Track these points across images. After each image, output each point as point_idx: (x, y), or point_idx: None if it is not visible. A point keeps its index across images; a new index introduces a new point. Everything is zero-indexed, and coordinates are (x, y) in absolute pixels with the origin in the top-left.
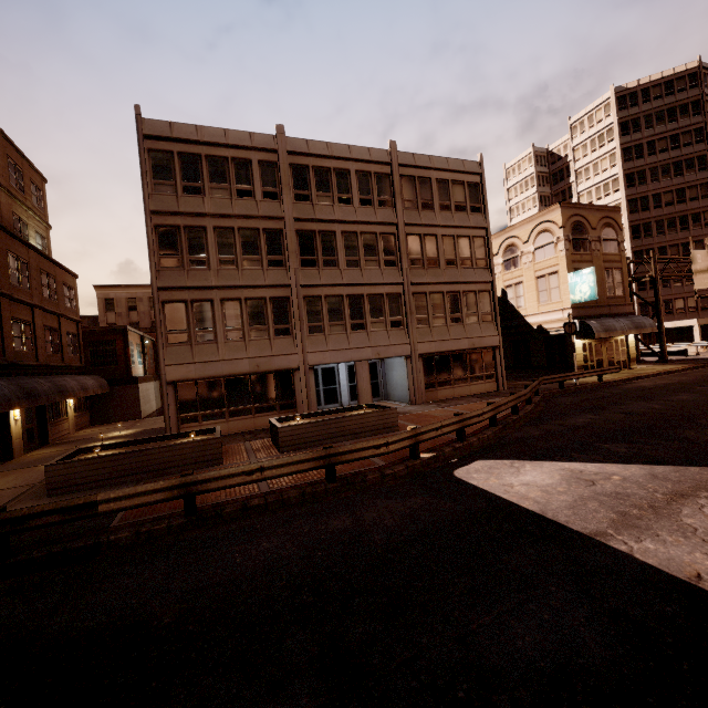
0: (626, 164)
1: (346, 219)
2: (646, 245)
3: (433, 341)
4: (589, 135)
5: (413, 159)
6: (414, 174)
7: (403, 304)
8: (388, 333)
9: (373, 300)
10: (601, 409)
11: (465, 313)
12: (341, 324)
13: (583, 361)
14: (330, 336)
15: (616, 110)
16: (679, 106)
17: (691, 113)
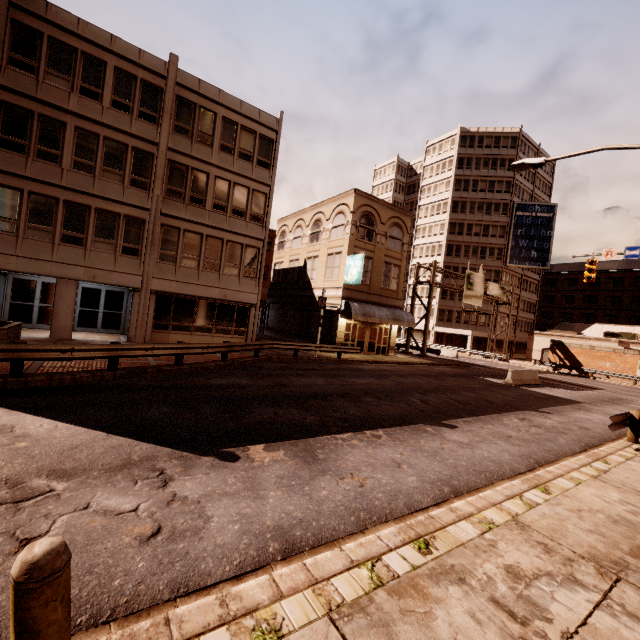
0: (455, 192)
1: (85, 114)
2: (455, 262)
3: (174, 280)
4: (436, 160)
5: (197, 85)
6: (196, 101)
7: (146, 232)
8: (116, 258)
9: (104, 216)
10: (271, 377)
11: (224, 263)
12: (47, 231)
13: (345, 339)
14: (25, 240)
15: (458, 146)
16: (500, 159)
17: (507, 168)
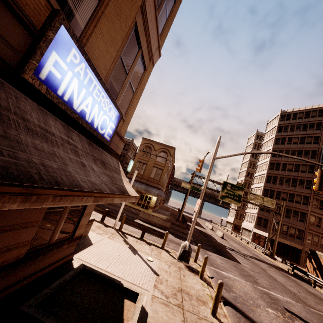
0: (275, 145)
1: None
2: (271, 187)
3: None
4: (269, 129)
5: None
6: None
7: None
8: None
9: None
10: None
11: None
12: None
13: None
14: None
15: (279, 120)
16: (310, 124)
17: (315, 128)
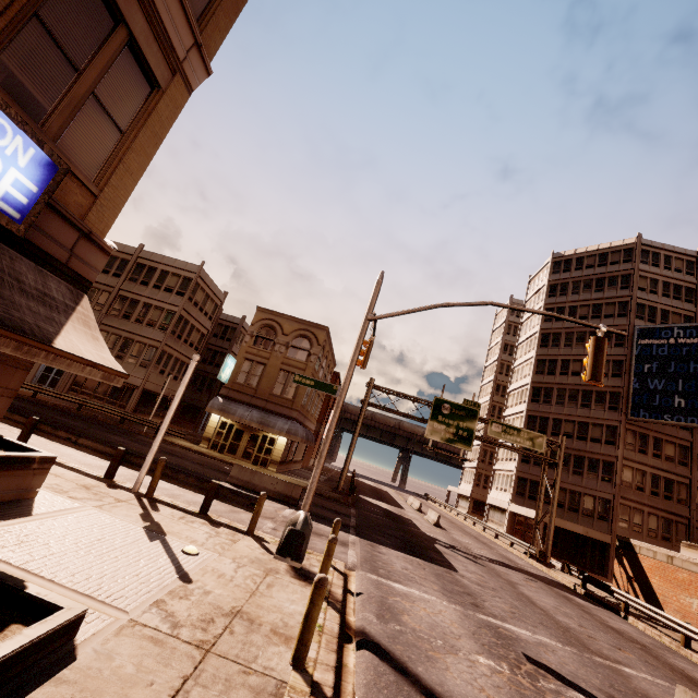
0: (545, 323)
1: None
2: (543, 411)
3: None
4: (533, 292)
5: (151, 256)
6: (148, 264)
7: None
8: None
9: None
10: None
11: (129, 355)
12: None
13: (216, 436)
14: None
15: (550, 272)
16: (609, 277)
17: (620, 285)
